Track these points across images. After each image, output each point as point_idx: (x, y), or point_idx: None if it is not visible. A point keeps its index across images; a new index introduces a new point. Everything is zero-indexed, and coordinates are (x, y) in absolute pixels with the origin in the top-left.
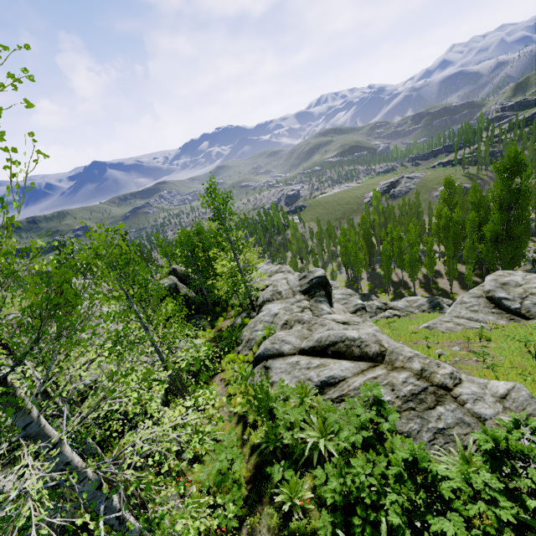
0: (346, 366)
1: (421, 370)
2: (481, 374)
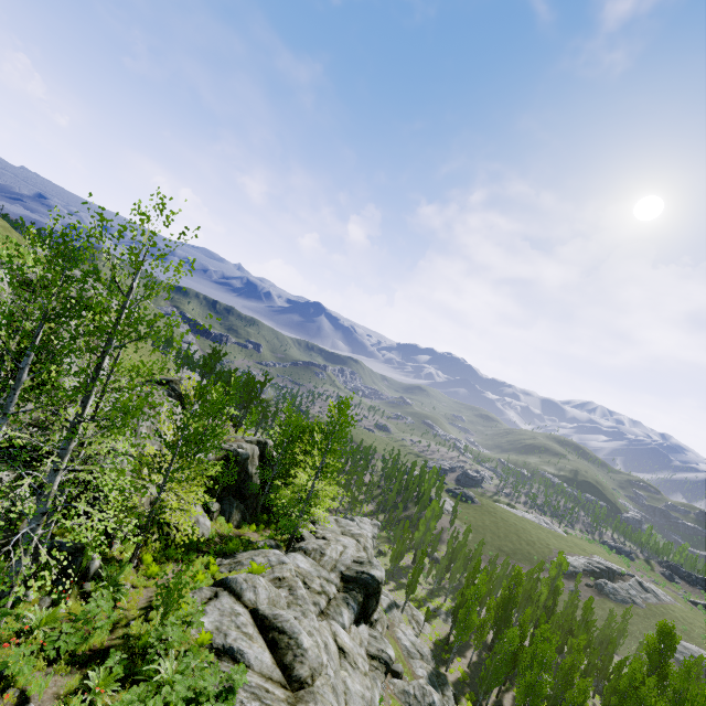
0: (264, 658)
1: None
2: None
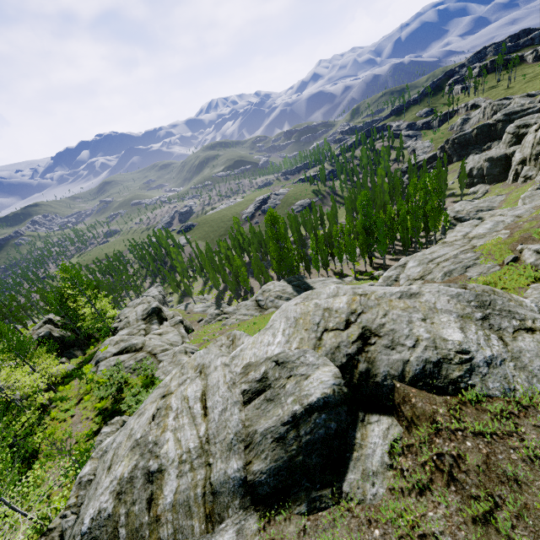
0: (127, 356)
1: (151, 350)
2: (205, 345)
